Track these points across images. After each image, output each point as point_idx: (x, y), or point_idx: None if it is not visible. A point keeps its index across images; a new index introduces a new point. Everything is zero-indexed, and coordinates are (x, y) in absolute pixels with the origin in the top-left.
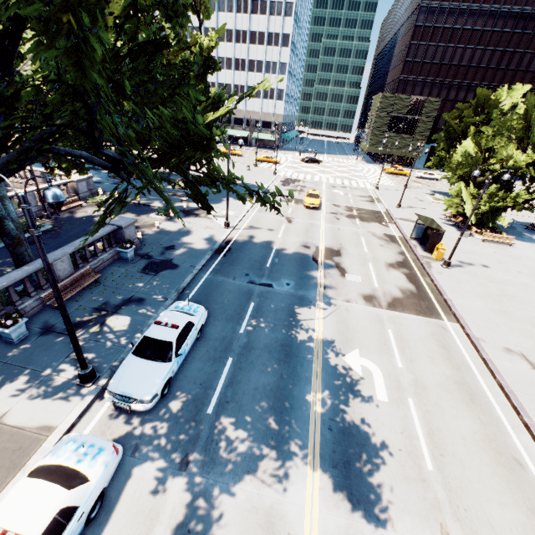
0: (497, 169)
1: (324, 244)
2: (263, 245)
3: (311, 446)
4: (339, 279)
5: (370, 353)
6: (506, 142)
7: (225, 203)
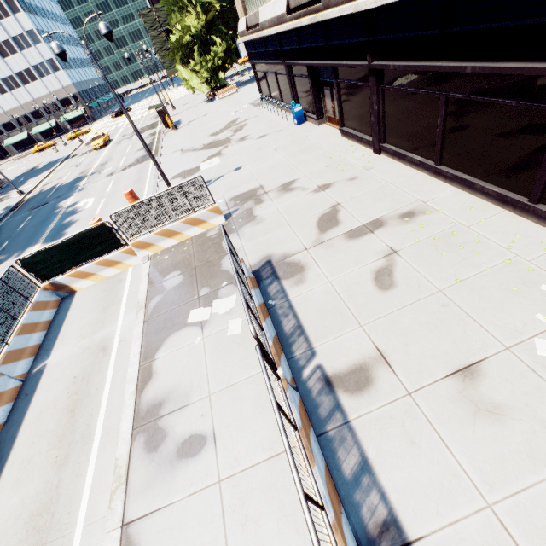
0: (190, 40)
1: (98, 164)
2: (50, 189)
3: (42, 239)
4: (97, 176)
5: (94, 196)
6: (188, 15)
7: (26, 183)
